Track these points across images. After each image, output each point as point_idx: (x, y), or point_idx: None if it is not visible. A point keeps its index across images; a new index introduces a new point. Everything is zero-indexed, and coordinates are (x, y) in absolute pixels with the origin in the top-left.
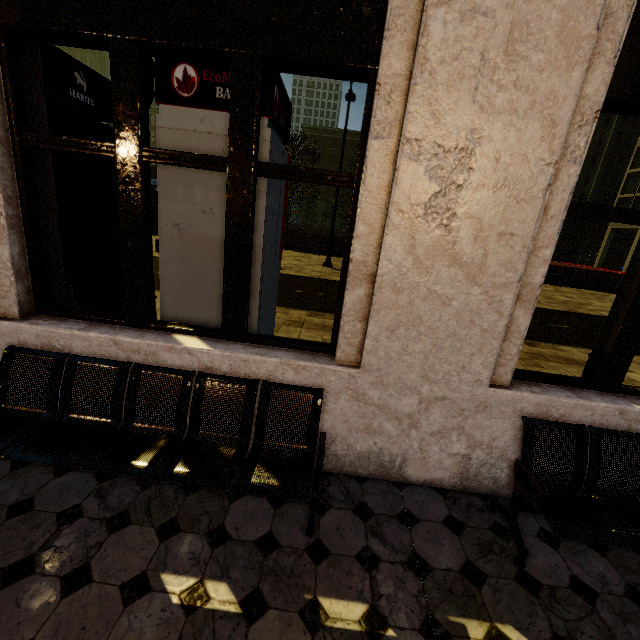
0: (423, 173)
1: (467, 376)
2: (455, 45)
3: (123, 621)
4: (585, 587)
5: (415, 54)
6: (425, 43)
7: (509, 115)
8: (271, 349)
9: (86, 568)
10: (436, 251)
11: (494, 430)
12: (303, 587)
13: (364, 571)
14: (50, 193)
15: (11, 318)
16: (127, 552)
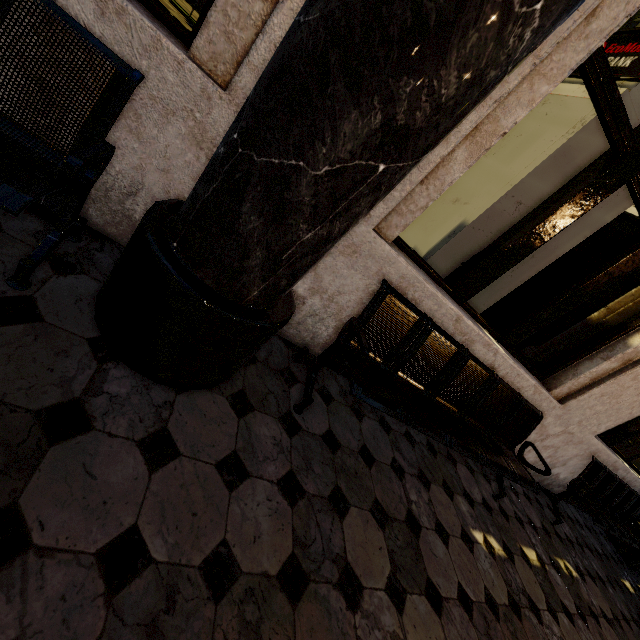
0: None
1: (595, 428)
2: None
3: (479, 565)
4: (569, 539)
5: None
6: None
7: None
8: (522, 366)
9: (439, 523)
10: None
11: (568, 453)
12: (514, 539)
13: (522, 528)
14: None
15: (384, 238)
16: (445, 509)
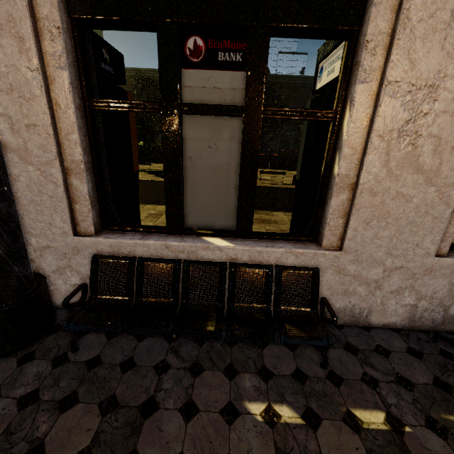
0: (399, 106)
1: (419, 250)
2: (431, 6)
3: (233, 435)
4: None
5: (399, 16)
6: (408, 6)
7: None
8: (273, 242)
9: (191, 402)
10: (404, 163)
11: (436, 286)
12: (337, 403)
13: (371, 389)
14: (102, 142)
15: (89, 235)
16: (212, 389)
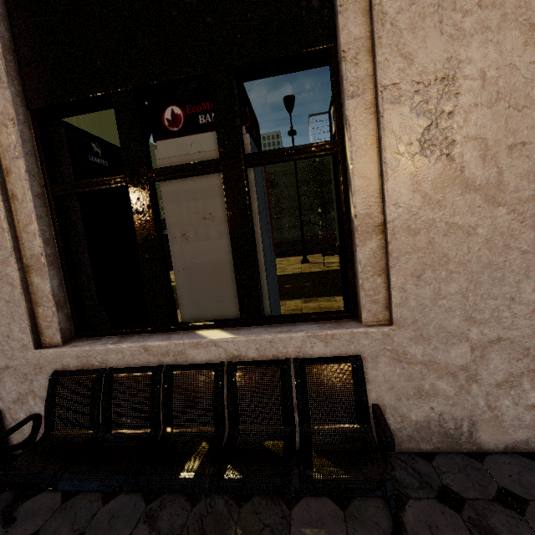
0: (409, 112)
1: (520, 308)
2: None
3: None
4: None
5: (372, 14)
6: (379, 1)
7: (482, 34)
8: (292, 325)
9: None
10: (444, 182)
11: None
12: None
13: None
14: (80, 233)
15: (55, 345)
16: None
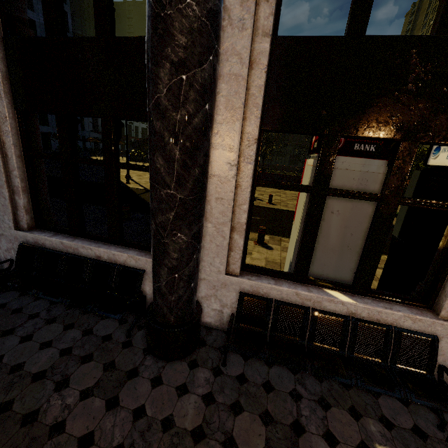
0: None
1: None
2: None
3: None
4: None
5: None
6: None
7: None
8: (389, 303)
9: (330, 432)
10: None
11: None
12: None
13: None
14: None
15: (235, 274)
16: (343, 425)
